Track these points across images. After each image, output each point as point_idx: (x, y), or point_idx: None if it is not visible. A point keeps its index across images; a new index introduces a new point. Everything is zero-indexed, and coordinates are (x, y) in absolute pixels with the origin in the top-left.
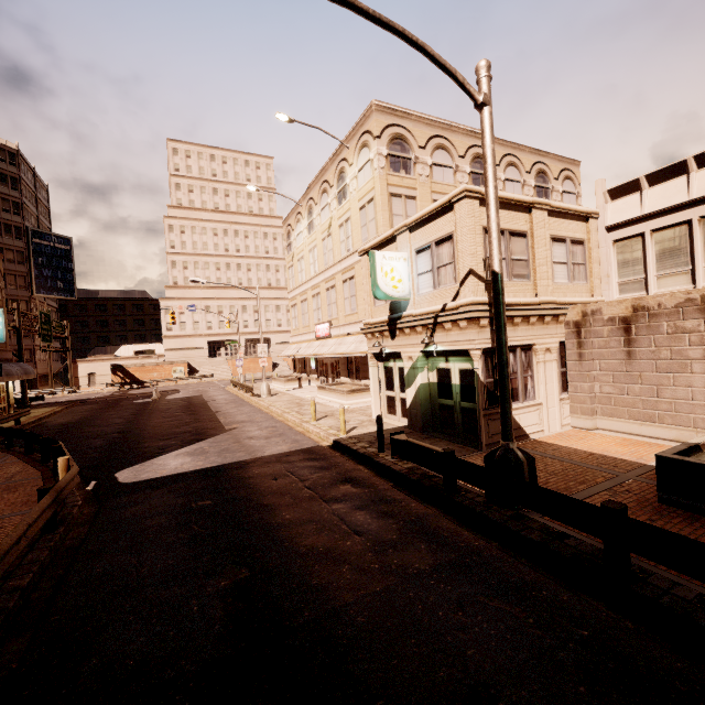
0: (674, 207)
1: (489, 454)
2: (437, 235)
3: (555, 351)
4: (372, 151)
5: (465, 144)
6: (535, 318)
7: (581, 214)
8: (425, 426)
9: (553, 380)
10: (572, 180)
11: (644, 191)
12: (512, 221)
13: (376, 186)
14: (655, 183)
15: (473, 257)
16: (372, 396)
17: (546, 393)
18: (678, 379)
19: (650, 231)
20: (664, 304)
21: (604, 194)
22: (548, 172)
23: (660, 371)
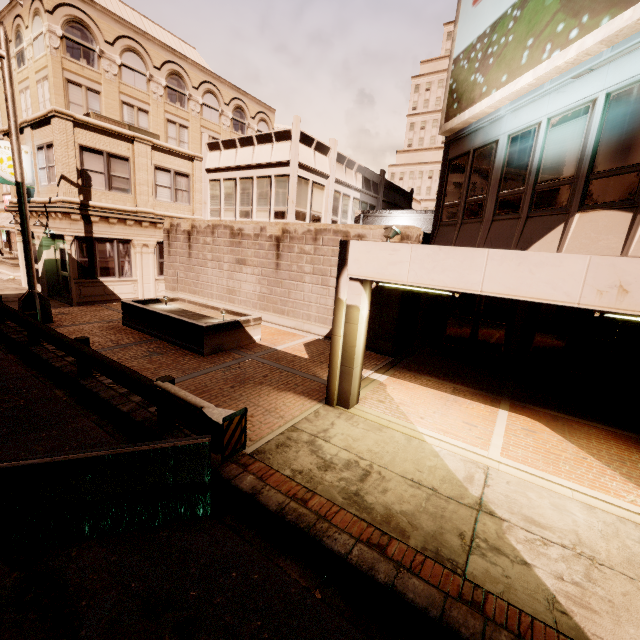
0: (231, 168)
1: (20, 298)
2: (47, 139)
3: (153, 247)
4: (44, 25)
5: (162, 57)
6: (133, 222)
7: (184, 155)
8: (52, 292)
9: (150, 266)
10: (267, 123)
11: (222, 151)
12: (114, 147)
13: (49, 65)
14: (226, 148)
15: (65, 166)
16: (22, 267)
17: (143, 274)
18: (204, 271)
19: (223, 179)
20: (201, 226)
21: (206, 145)
22: (246, 110)
23: (199, 266)
